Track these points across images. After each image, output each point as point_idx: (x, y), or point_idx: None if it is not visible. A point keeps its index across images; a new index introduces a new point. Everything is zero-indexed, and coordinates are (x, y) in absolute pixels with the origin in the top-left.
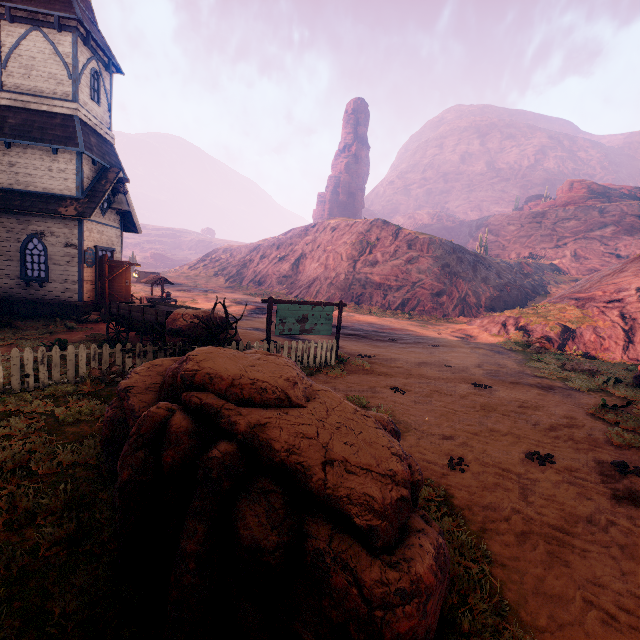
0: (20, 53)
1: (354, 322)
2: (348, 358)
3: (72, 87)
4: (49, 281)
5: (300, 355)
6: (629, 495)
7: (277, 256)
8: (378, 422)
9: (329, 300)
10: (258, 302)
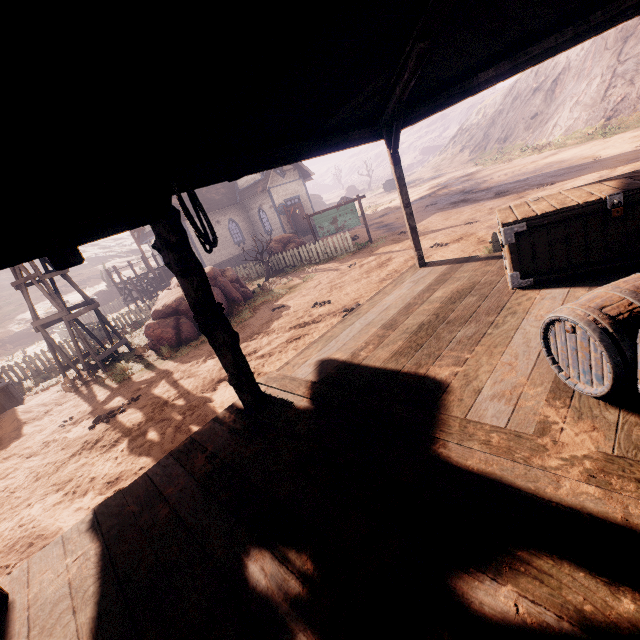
0: None
1: (520, 172)
2: (367, 242)
3: None
4: (273, 230)
5: (324, 250)
6: (312, 322)
7: (531, 88)
8: None
9: (567, 132)
10: (457, 177)
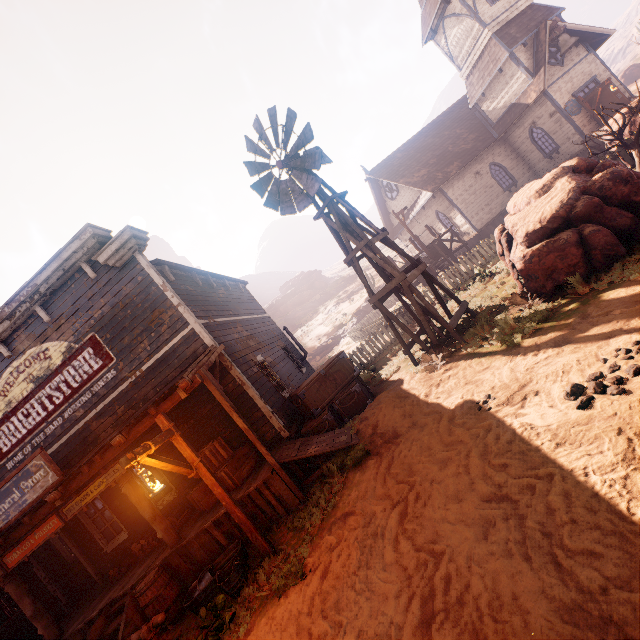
0: (449, 43)
1: None
2: None
3: (476, 23)
4: (559, 147)
5: None
6: None
7: None
8: (578, 186)
9: None
10: None
